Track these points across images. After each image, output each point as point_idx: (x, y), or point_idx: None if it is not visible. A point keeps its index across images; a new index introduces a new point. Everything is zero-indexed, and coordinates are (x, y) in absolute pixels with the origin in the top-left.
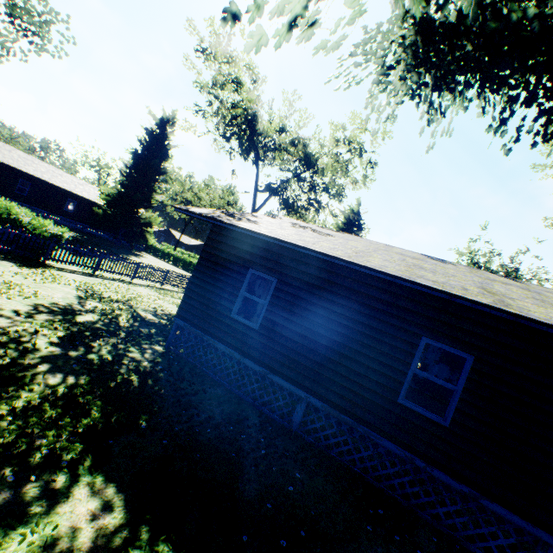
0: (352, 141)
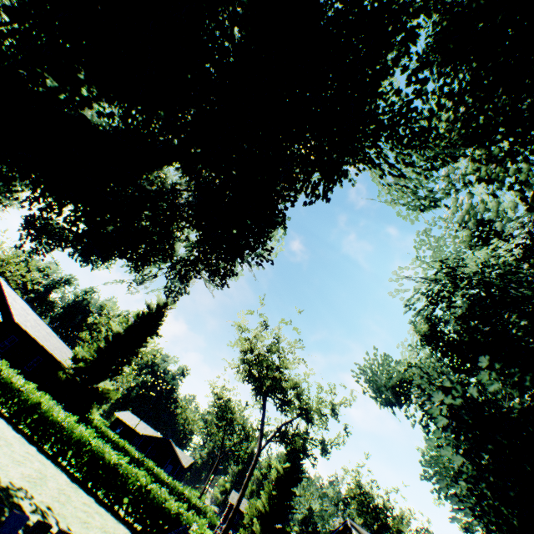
0: (335, 408)
